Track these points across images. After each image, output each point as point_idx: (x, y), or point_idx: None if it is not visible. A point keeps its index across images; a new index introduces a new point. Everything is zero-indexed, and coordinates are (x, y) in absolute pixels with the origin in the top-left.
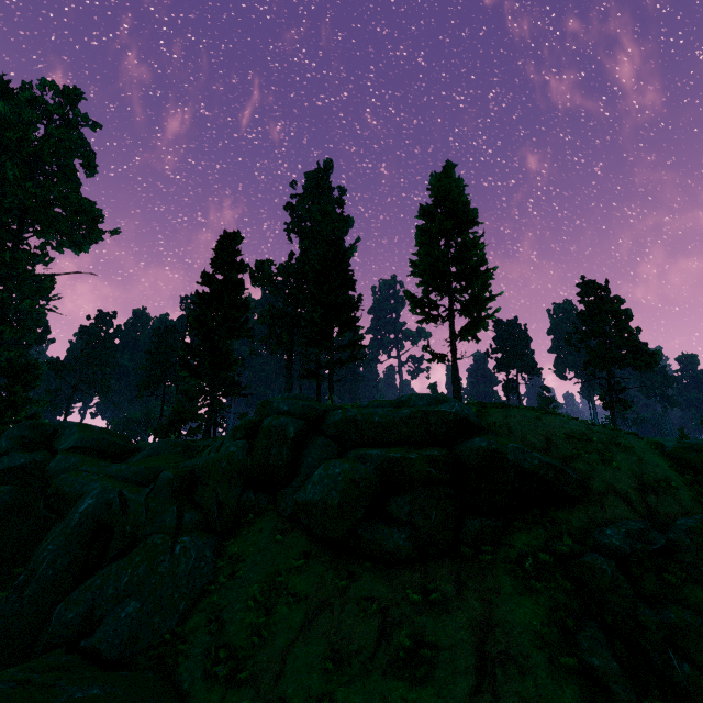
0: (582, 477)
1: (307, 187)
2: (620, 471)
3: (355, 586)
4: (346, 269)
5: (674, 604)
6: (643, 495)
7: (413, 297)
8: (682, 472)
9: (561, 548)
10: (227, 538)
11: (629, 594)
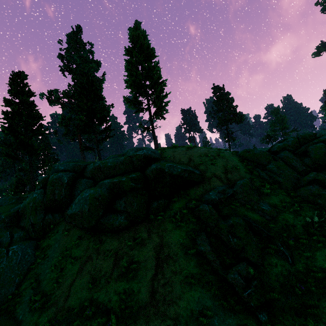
0: (202, 172)
1: (68, 43)
2: (218, 167)
3: (103, 246)
4: (95, 89)
5: (233, 216)
6: (226, 175)
7: (128, 99)
8: (243, 162)
9: (191, 205)
10: (41, 240)
11: (216, 217)
